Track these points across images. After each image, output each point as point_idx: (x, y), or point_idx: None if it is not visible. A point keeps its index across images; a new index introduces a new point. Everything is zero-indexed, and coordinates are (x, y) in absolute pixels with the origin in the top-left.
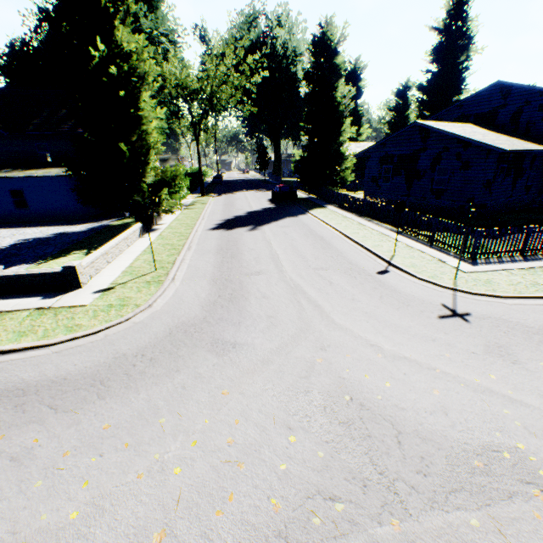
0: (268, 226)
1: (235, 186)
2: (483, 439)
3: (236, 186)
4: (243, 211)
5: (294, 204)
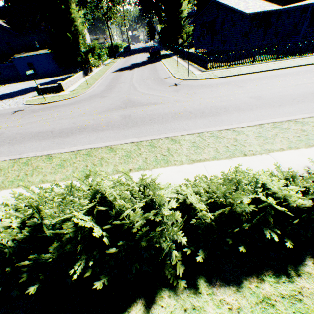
0: (137, 69)
1: (135, 52)
2: (150, 102)
3: (136, 52)
4: (131, 64)
5: (158, 58)
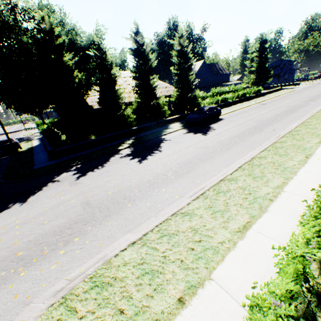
0: None
1: None
2: None
3: None
4: None
5: None
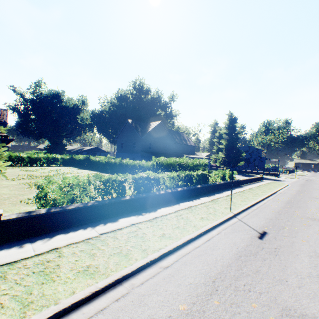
0: None
1: None
2: None
3: None
4: None
5: None
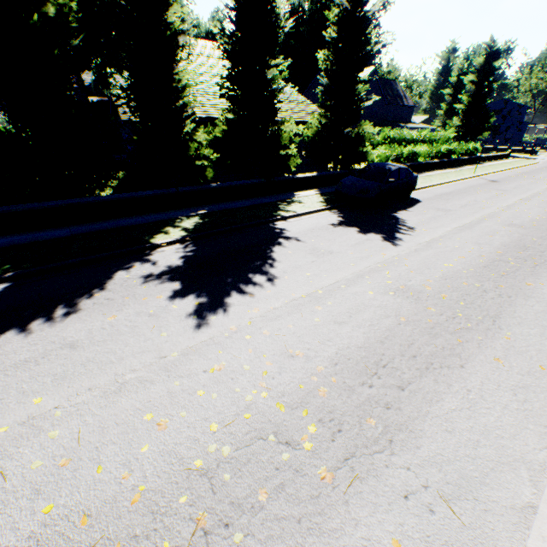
0: None
1: None
2: None
3: None
4: None
5: None
